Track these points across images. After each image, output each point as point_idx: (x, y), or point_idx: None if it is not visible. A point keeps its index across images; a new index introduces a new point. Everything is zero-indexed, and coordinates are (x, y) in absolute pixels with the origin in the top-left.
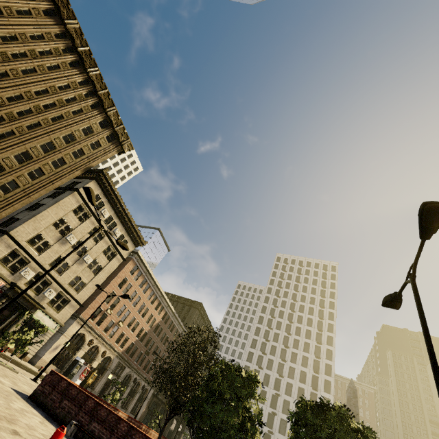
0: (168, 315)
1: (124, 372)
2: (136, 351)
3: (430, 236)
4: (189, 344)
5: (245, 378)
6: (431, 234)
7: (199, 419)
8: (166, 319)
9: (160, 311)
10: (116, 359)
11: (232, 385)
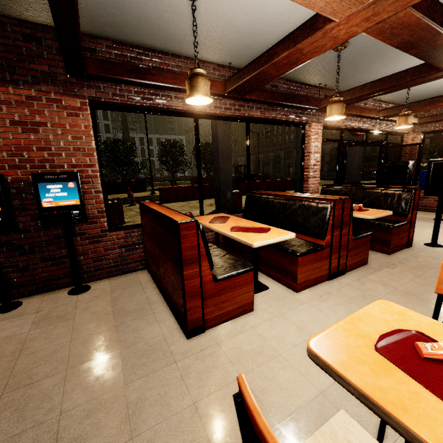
0: None
1: None
2: None
3: None
4: None
5: None
6: None
7: None
8: None
9: None
10: None
11: None
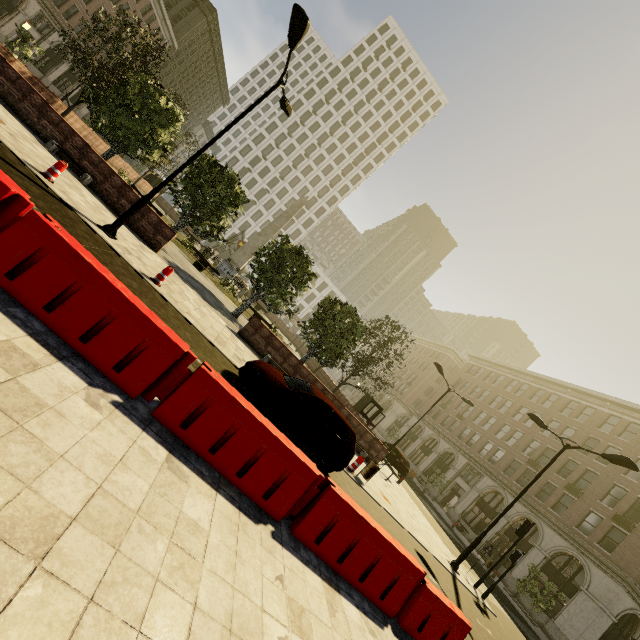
0: None
1: (54, 37)
2: (75, 14)
3: (293, 47)
4: (120, 38)
5: (165, 108)
6: (294, 46)
7: (96, 107)
8: None
9: None
10: (35, 2)
11: (148, 106)
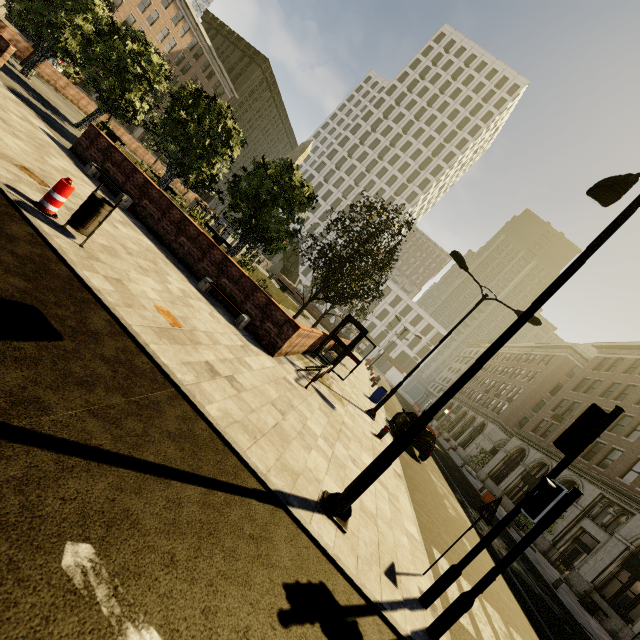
0: (201, 49)
1: None
2: None
3: None
4: None
5: None
6: None
7: None
8: (197, 53)
9: (184, 31)
10: None
11: None
